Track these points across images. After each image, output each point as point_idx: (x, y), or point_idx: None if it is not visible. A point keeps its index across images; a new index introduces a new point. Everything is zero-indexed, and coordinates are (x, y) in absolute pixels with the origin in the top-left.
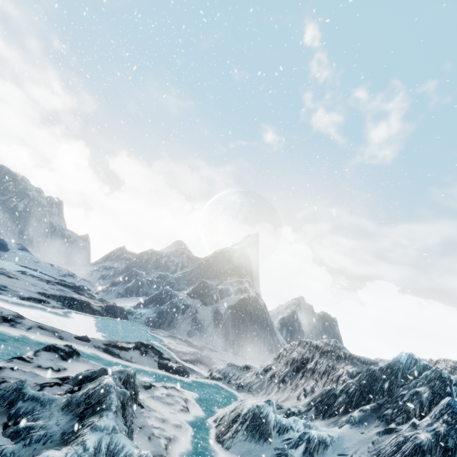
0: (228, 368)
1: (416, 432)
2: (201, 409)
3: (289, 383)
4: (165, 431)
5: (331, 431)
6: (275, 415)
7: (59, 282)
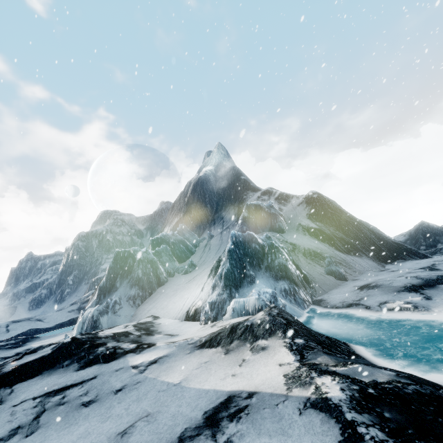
0: None
1: None
2: None
3: None
4: None
5: None
6: None
7: (2, 375)
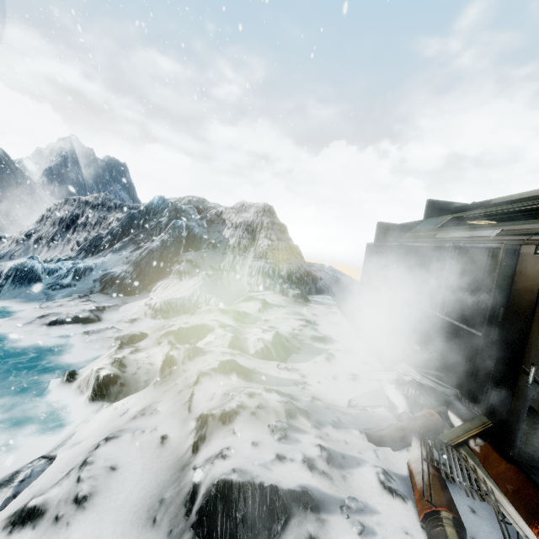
0: None
1: (152, 244)
2: None
3: (61, 240)
4: None
5: (97, 261)
6: (43, 265)
7: None
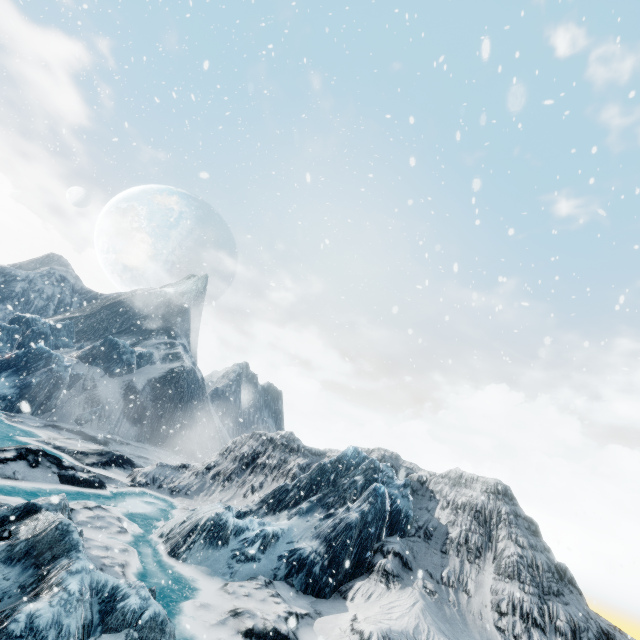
0: (159, 469)
1: (349, 514)
2: (138, 526)
3: (236, 480)
4: (115, 559)
5: (282, 524)
6: (234, 520)
7: None
